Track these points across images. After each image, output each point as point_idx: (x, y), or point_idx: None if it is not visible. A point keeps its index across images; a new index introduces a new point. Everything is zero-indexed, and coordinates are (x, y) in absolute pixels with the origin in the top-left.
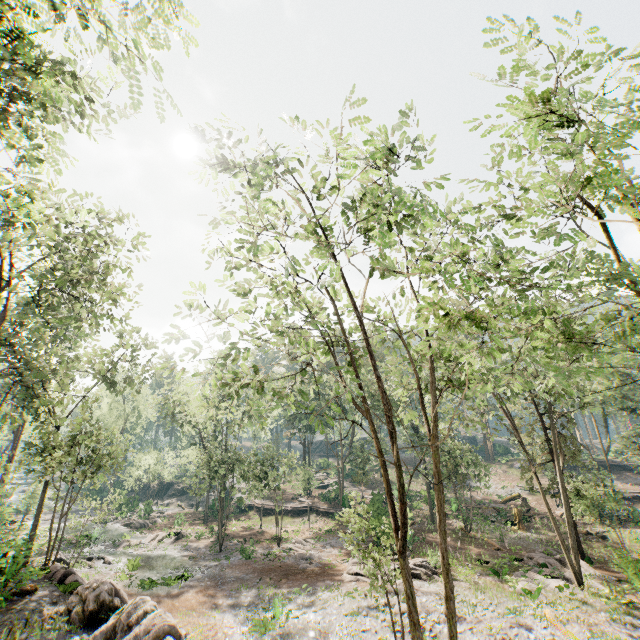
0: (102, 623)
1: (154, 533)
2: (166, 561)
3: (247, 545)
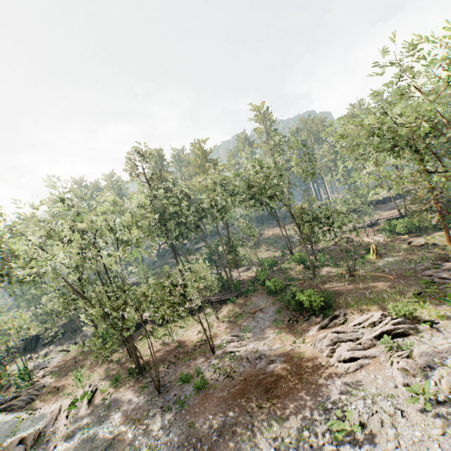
0: None
1: (52, 404)
2: (100, 449)
3: (180, 368)
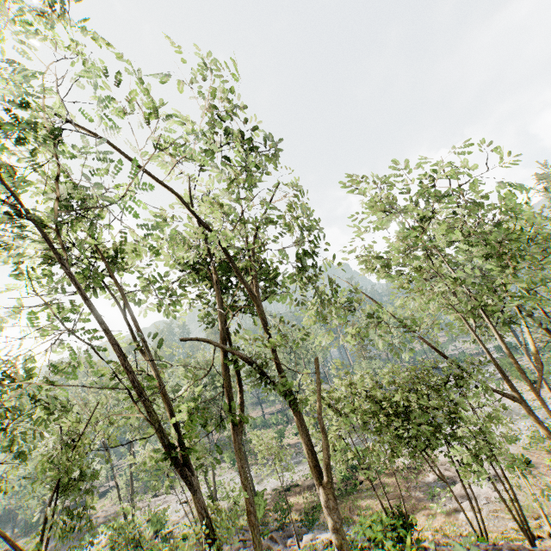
0: None
1: None
2: None
3: None
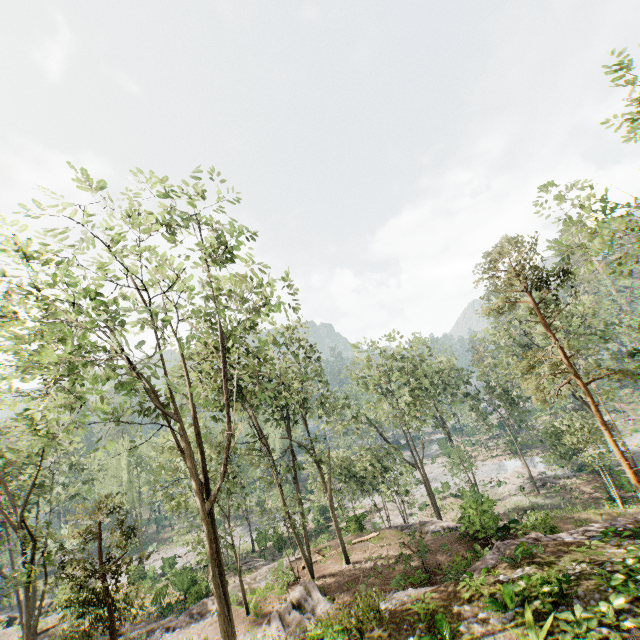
0: (15, 620)
1: None
2: None
3: None
